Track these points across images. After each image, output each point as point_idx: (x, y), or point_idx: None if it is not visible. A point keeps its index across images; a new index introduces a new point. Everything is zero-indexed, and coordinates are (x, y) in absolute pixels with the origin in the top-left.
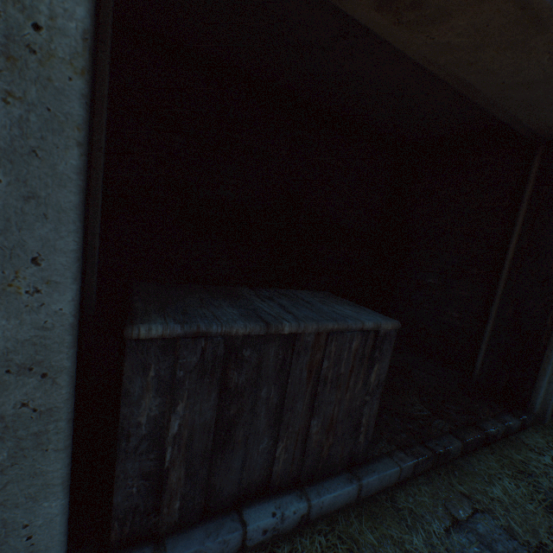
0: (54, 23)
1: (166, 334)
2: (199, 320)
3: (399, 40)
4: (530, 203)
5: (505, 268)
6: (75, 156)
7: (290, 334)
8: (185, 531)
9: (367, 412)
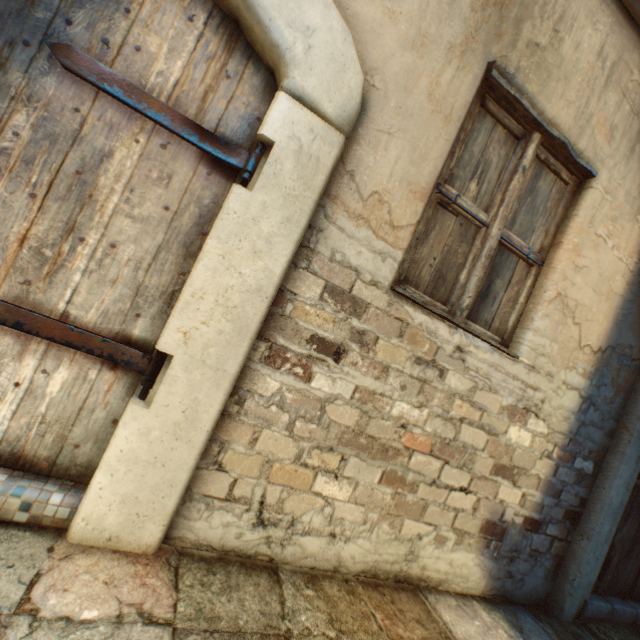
0: None
1: (634, 482)
2: None
3: None
4: None
5: None
6: None
7: None
8: (608, 596)
9: None
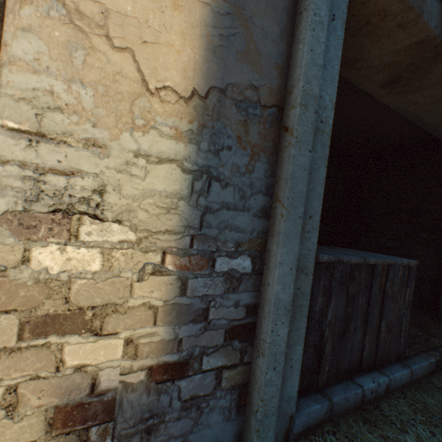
0: (325, 120)
1: (328, 260)
2: (333, 254)
3: (387, 100)
4: None
5: None
6: (325, 171)
7: (370, 265)
8: (330, 387)
9: (404, 321)
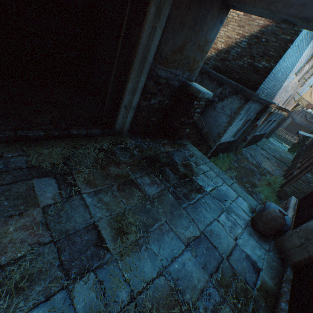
0: None
1: None
2: None
3: None
4: (132, 7)
5: (118, 53)
6: None
7: None
8: None
9: None
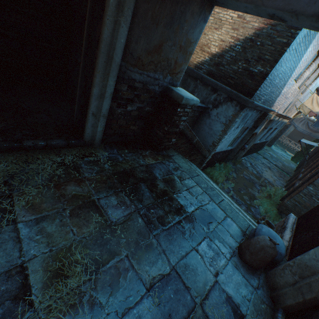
0: None
1: None
2: None
3: None
4: None
5: (83, 52)
6: None
7: None
8: None
9: None
